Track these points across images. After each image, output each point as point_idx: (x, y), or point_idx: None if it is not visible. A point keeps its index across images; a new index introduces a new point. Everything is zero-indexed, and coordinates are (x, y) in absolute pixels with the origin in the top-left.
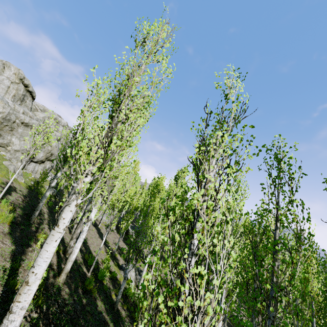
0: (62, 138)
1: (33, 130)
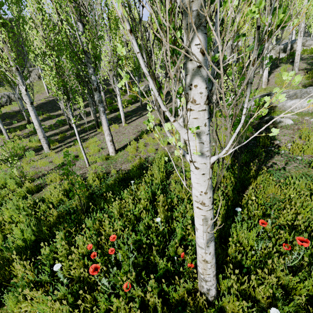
0: None
1: None
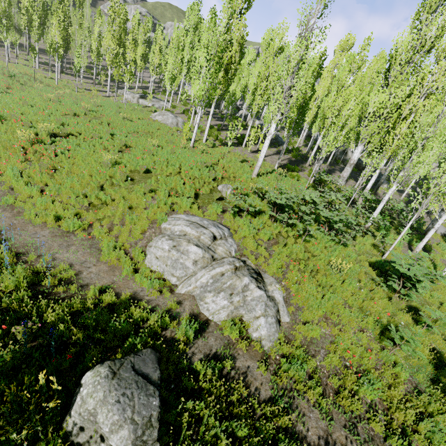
0: None
1: None
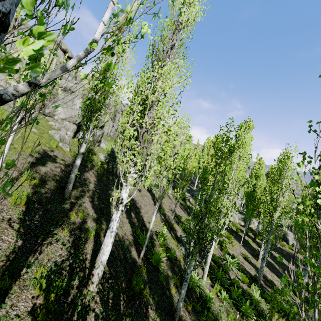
0: (111, 105)
1: (73, 95)
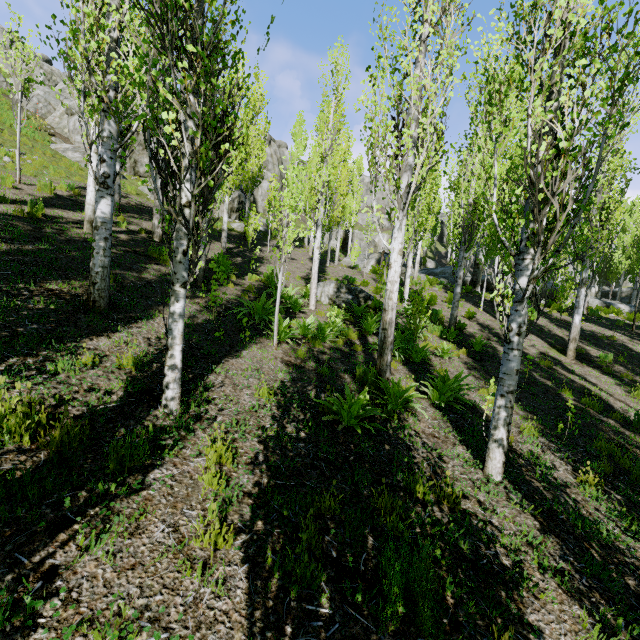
0: (269, 163)
1: None
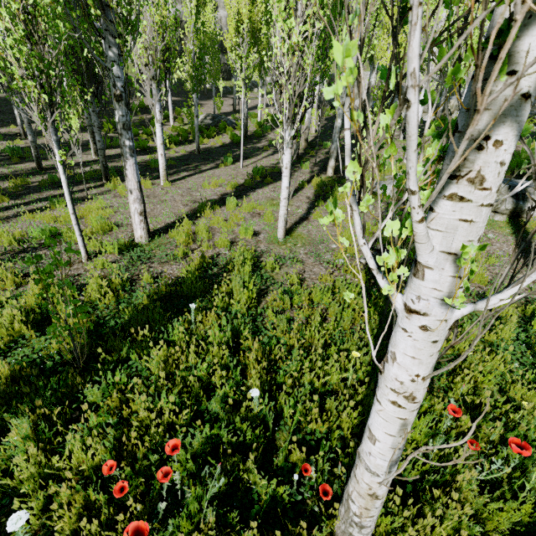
0: None
1: None
